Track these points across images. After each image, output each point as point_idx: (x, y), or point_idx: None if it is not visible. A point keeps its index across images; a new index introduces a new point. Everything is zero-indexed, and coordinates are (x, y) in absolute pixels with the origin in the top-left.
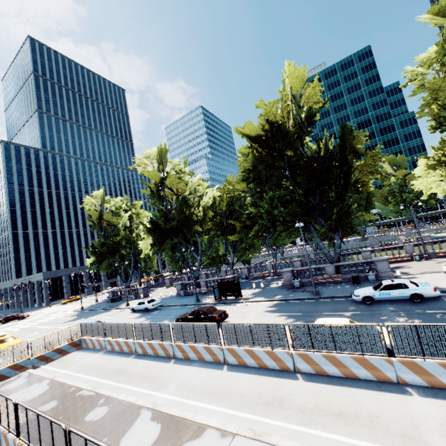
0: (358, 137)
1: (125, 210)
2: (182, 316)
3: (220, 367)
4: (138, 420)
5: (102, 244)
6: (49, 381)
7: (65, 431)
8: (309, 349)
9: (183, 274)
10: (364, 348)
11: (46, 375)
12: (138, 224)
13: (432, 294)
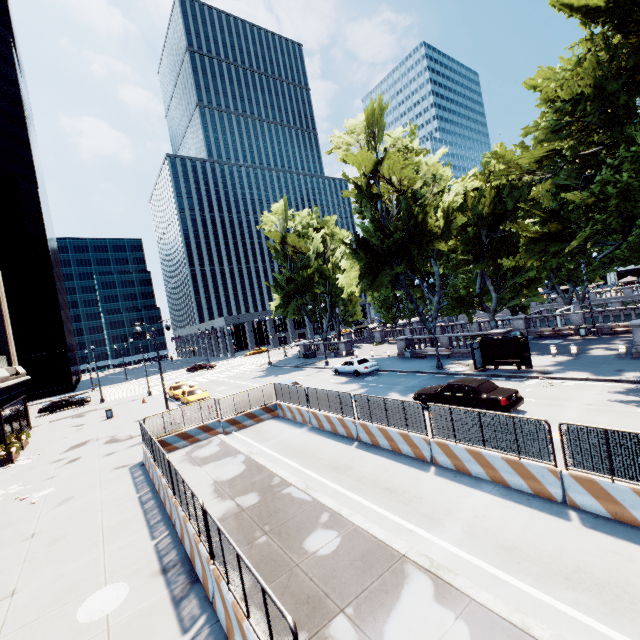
0: None
1: (315, 229)
2: (425, 390)
3: (558, 512)
4: (406, 590)
5: (288, 280)
6: (244, 458)
7: (295, 636)
8: None
9: (400, 327)
10: None
11: (240, 447)
12: (333, 251)
13: None
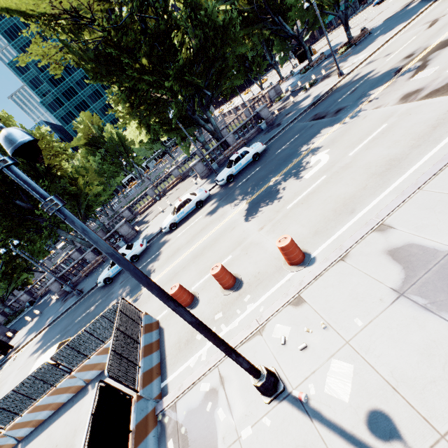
0: (4, 123)
1: None
2: None
3: None
4: None
5: None
6: None
7: None
8: (16, 417)
9: None
10: (52, 382)
11: None
12: None
13: (141, 250)
